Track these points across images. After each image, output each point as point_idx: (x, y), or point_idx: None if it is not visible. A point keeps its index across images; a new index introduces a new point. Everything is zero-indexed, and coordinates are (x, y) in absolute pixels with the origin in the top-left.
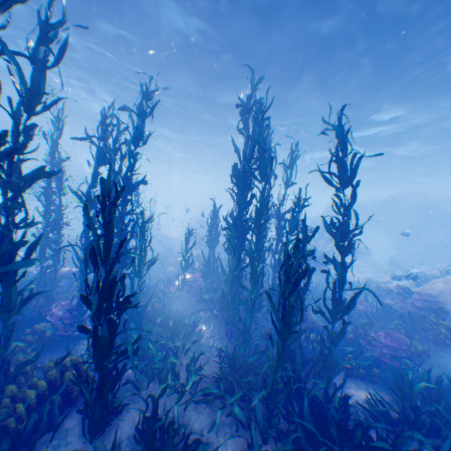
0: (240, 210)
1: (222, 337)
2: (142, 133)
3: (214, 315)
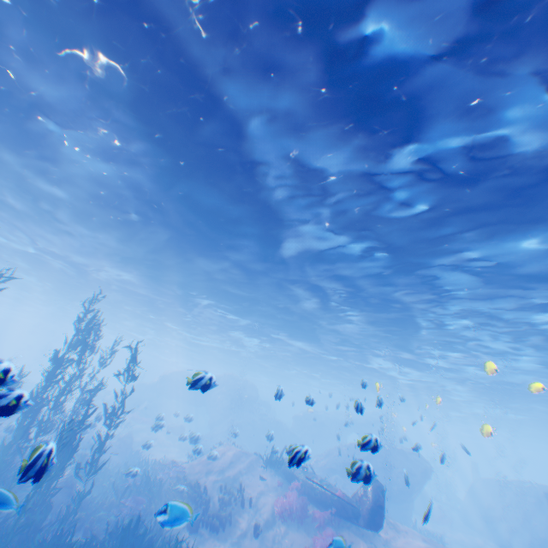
0: (47, 386)
1: None
2: None
3: None
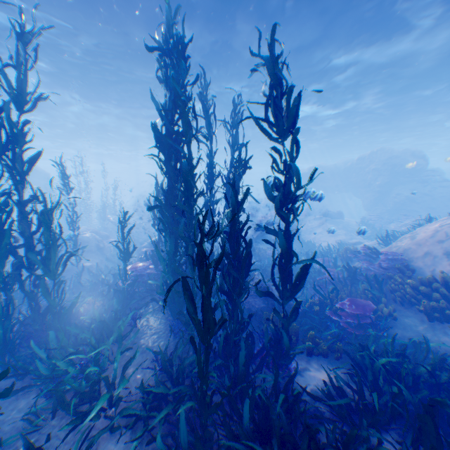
0: (170, 182)
1: (167, 334)
2: (25, 92)
3: (160, 308)
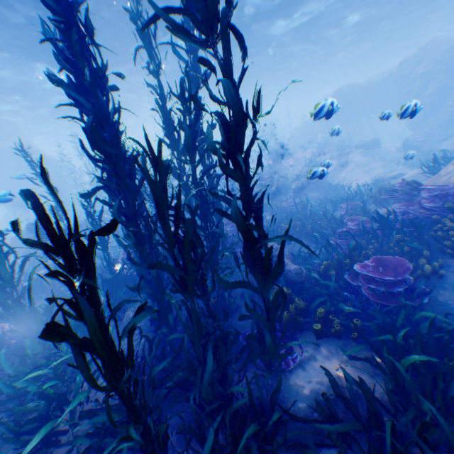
0: None
1: (149, 328)
2: None
3: (144, 298)
